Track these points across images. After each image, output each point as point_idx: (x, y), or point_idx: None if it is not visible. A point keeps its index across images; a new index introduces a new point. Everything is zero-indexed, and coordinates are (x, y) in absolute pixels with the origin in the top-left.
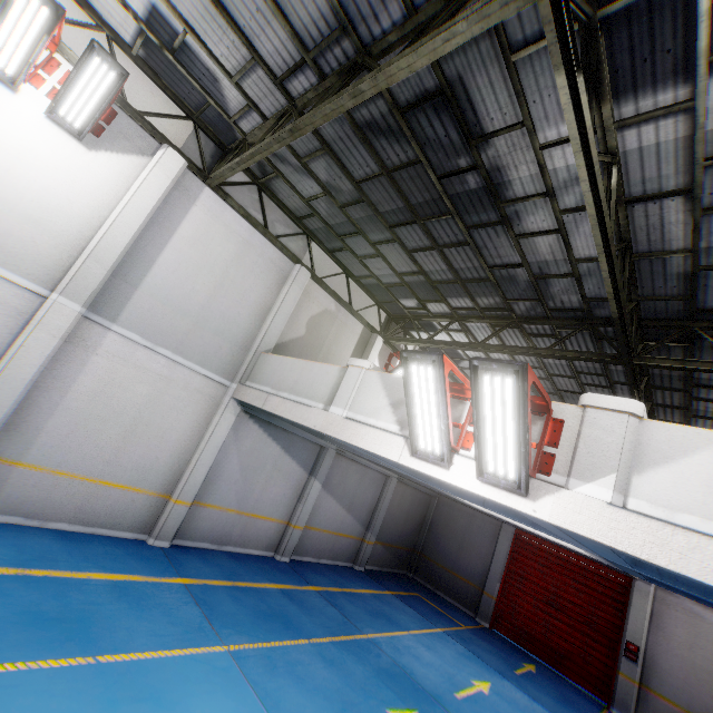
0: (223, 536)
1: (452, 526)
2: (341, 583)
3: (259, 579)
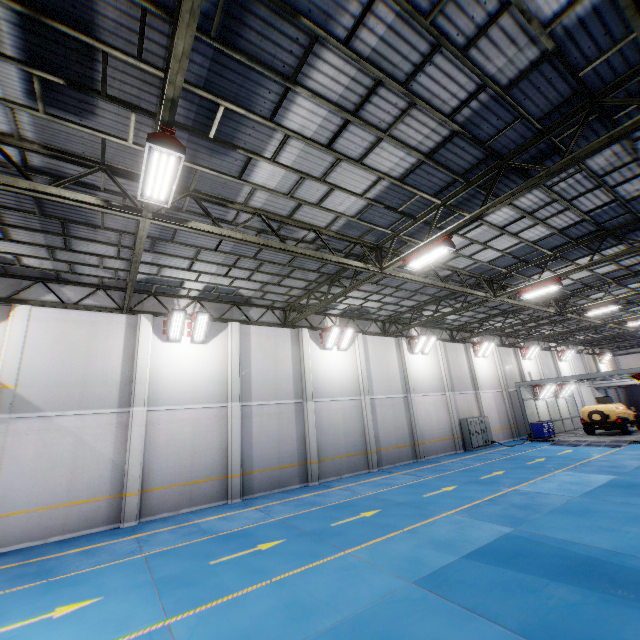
0: None
1: (638, 392)
2: None
3: None
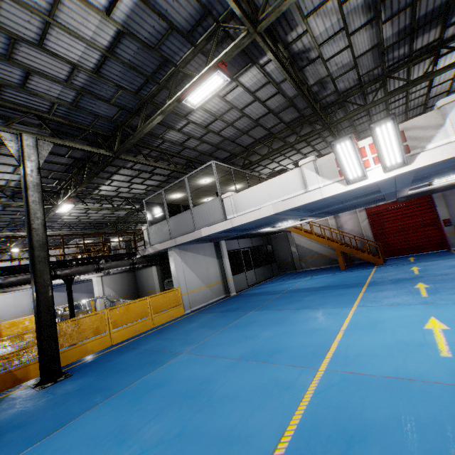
0: None
1: None
2: None
3: None
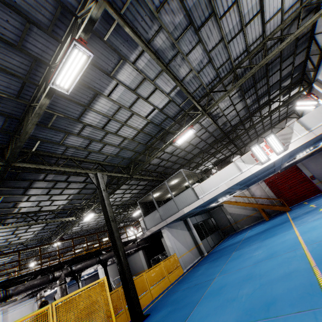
0: None
1: None
2: None
3: None
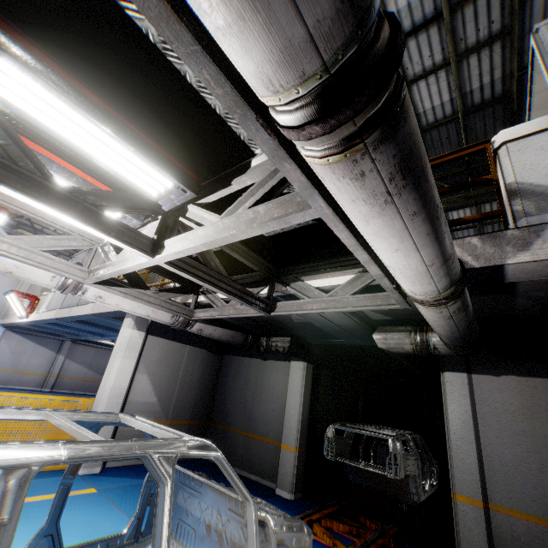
0: (8, 381)
1: None
2: (77, 395)
3: (20, 390)
